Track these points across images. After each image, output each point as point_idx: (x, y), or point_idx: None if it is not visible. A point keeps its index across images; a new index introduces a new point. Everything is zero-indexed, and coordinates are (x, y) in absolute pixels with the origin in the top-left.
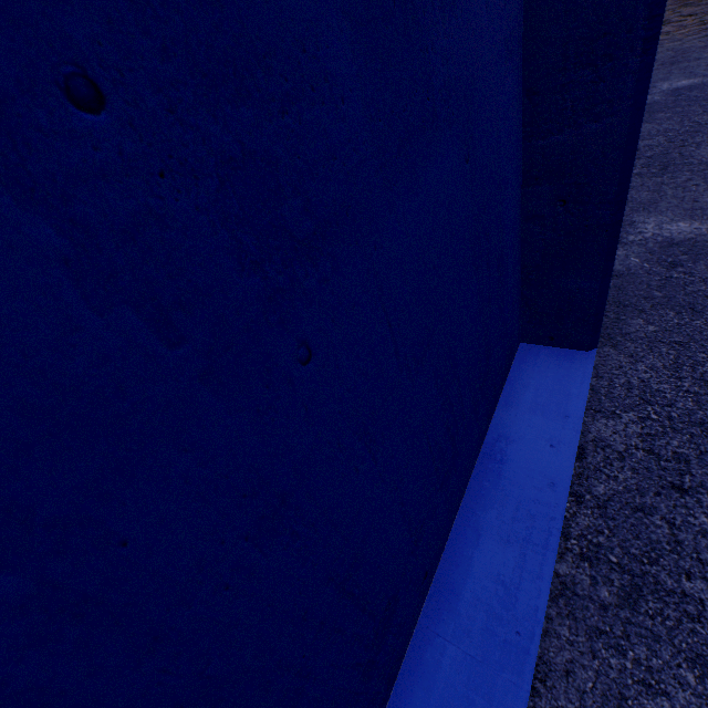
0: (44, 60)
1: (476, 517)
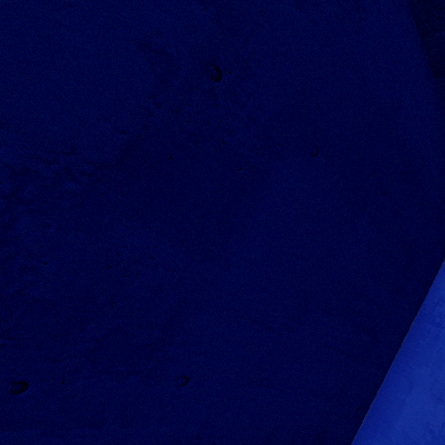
0: (1, 391)
1: (409, 369)
